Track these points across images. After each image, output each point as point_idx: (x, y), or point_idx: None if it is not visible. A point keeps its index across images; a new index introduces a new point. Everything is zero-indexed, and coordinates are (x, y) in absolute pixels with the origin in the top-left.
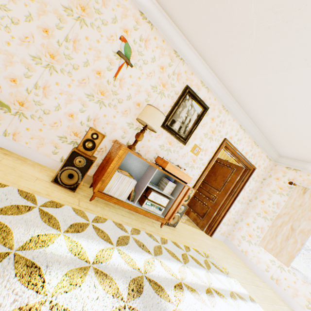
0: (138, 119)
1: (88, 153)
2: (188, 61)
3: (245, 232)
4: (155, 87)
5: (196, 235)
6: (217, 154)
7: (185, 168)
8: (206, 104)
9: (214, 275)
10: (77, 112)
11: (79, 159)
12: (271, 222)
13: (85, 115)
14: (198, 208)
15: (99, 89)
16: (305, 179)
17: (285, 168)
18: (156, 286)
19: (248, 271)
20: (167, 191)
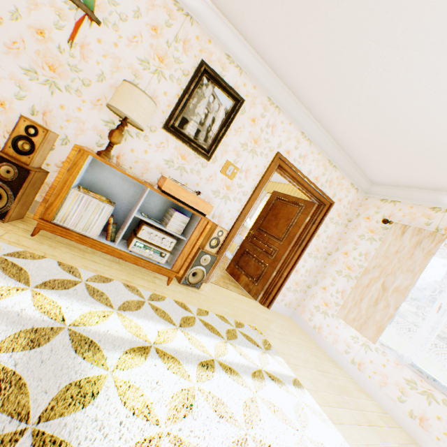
0: (115, 111)
1: (23, 159)
2: (199, 18)
3: (319, 299)
4: (146, 61)
5: (238, 303)
6: (267, 178)
7: (215, 199)
8: (240, 95)
9: (239, 348)
10: (11, 98)
11: (6, 167)
12: (357, 281)
13: (26, 105)
14: (251, 269)
15: (45, 61)
16: (406, 214)
17: (380, 201)
18: (87, 345)
19: (317, 354)
20: (174, 228)
